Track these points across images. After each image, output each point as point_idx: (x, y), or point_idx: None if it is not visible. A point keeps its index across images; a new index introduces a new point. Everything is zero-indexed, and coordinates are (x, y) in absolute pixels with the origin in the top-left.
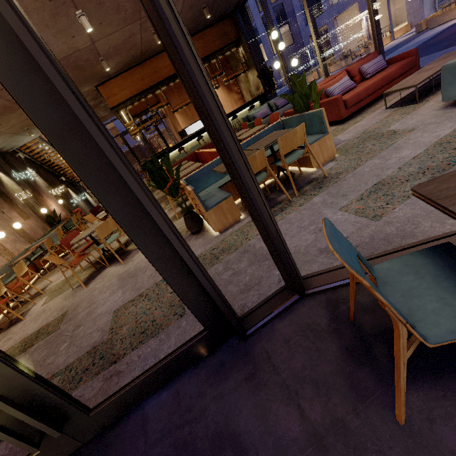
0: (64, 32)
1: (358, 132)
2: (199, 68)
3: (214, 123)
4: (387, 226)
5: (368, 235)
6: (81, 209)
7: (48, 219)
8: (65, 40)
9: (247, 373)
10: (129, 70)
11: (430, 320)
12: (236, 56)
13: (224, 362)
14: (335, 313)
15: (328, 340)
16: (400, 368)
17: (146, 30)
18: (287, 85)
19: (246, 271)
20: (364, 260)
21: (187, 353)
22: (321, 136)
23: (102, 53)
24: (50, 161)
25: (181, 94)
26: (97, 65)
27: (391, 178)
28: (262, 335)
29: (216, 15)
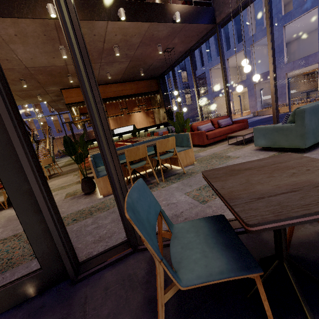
0: (48, 53)
1: (210, 153)
2: (86, 70)
3: (88, 104)
4: (208, 208)
5: (195, 212)
6: None
7: None
8: (47, 58)
9: (58, 318)
10: None
11: (190, 267)
12: (155, 99)
13: (45, 304)
14: (153, 267)
15: (138, 290)
16: (159, 310)
17: (103, 69)
18: None
19: (106, 226)
20: (166, 217)
21: (14, 291)
22: (187, 148)
23: (71, 72)
24: None
25: (116, 109)
26: (66, 77)
27: None
28: (90, 281)
29: (147, 75)
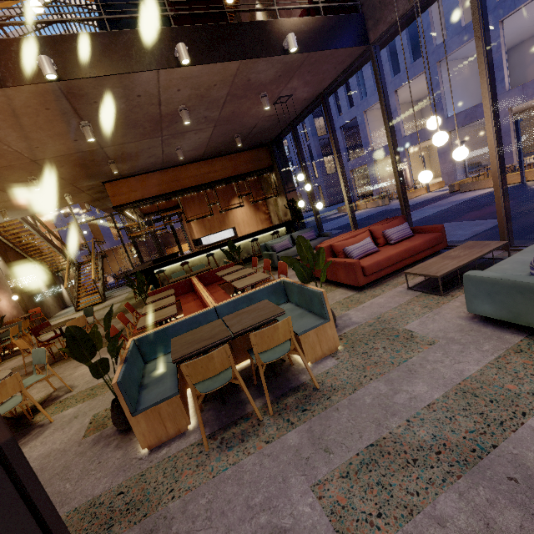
0: (64, 135)
1: (372, 315)
2: None
3: None
4: None
5: None
6: (45, 306)
7: None
8: (64, 142)
9: None
10: (146, 174)
11: None
12: (268, 180)
13: None
14: None
15: None
16: None
17: (169, 145)
18: (326, 208)
19: None
20: None
21: None
22: (320, 323)
23: (114, 156)
24: (29, 243)
25: (202, 203)
26: (107, 165)
27: (394, 441)
28: None
29: (251, 143)
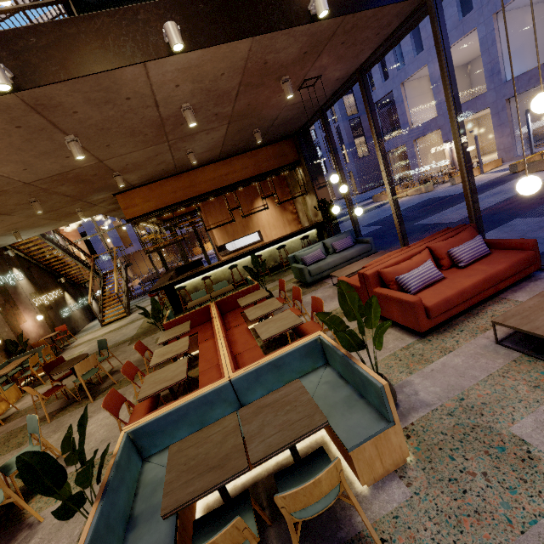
0: (51, 153)
1: (449, 392)
2: None
3: None
4: None
5: None
6: (73, 321)
7: (7, 347)
8: (55, 160)
9: None
10: (159, 181)
11: None
12: (295, 176)
13: None
14: None
15: None
16: None
17: (178, 149)
18: (358, 195)
19: None
20: None
21: None
22: (381, 429)
23: (118, 168)
24: (53, 257)
25: (223, 207)
26: (113, 178)
27: None
28: None
29: (273, 136)
